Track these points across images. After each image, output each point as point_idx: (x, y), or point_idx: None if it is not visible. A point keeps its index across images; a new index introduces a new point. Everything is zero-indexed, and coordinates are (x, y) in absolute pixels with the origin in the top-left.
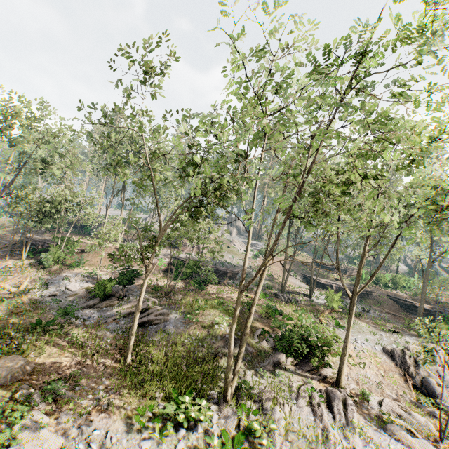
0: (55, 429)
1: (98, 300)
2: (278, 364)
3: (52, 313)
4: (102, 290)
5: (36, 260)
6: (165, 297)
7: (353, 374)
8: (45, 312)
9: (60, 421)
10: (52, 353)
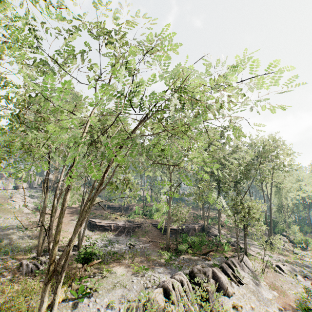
0: None
1: None
2: None
3: None
4: None
5: None
6: None
7: None
8: None
9: None
10: None
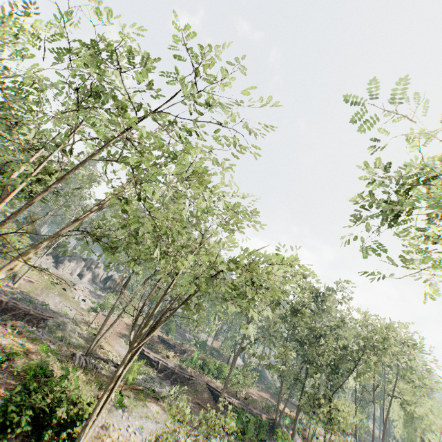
0: None
1: None
2: None
3: None
4: None
5: None
6: None
7: None
8: None
9: None
10: None
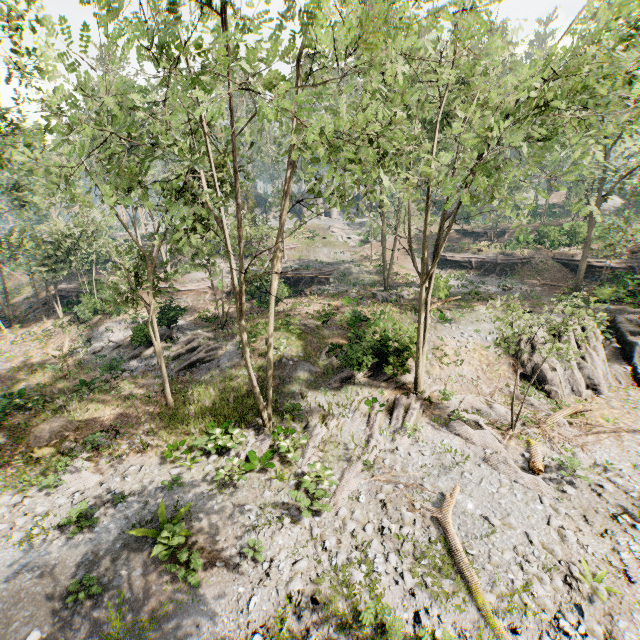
0: (96, 470)
1: (143, 348)
2: (346, 380)
3: (98, 371)
4: (143, 336)
5: (75, 315)
6: (221, 329)
7: (444, 375)
8: (91, 371)
9: (101, 464)
10: (97, 409)
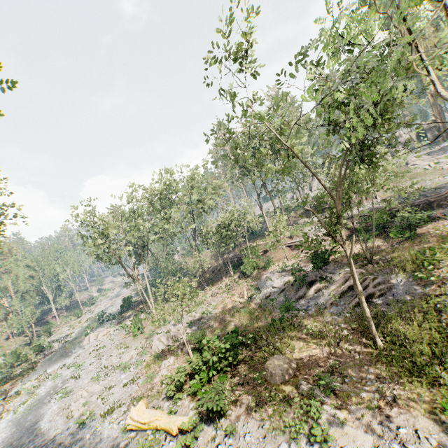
0: (355, 425)
1: (305, 289)
2: None
3: (277, 312)
4: (303, 279)
5: (240, 273)
6: (369, 264)
7: None
8: (272, 312)
9: (354, 417)
10: (301, 347)
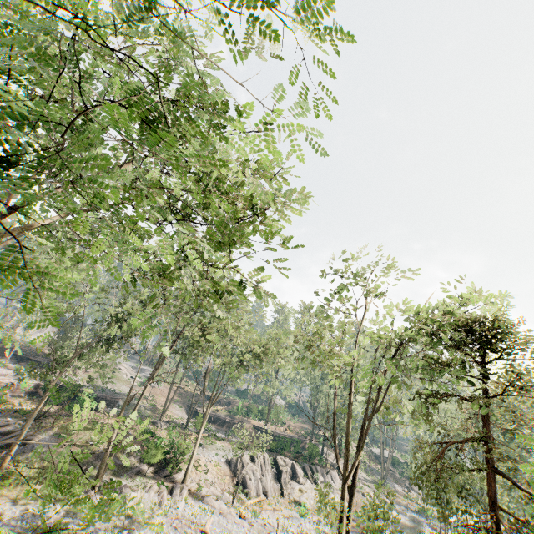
0: None
1: None
2: (140, 472)
3: None
4: None
5: None
6: (34, 421)
7: (198, 478)
8: None
9: None
10: None
